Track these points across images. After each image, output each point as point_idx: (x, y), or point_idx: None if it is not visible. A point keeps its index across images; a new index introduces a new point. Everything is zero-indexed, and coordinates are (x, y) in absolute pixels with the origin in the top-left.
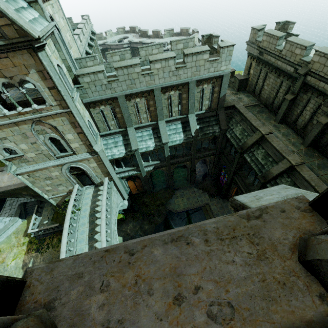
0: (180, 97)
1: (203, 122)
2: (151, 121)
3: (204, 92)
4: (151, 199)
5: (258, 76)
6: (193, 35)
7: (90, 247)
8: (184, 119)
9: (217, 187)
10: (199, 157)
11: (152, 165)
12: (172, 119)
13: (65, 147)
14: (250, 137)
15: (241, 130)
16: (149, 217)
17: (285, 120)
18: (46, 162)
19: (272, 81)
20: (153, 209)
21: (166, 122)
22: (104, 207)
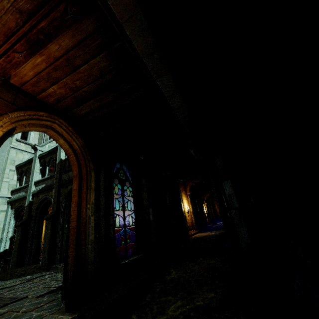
0: None
1: None
2: None
3: None
4: None
5: None
6: None
7: None
8: None
9: None
10: None
11: (44, 183)
12: None
13: None
14: None
15: None
16: None
17: None
18: None
19: None
20: None
21: None
22: None
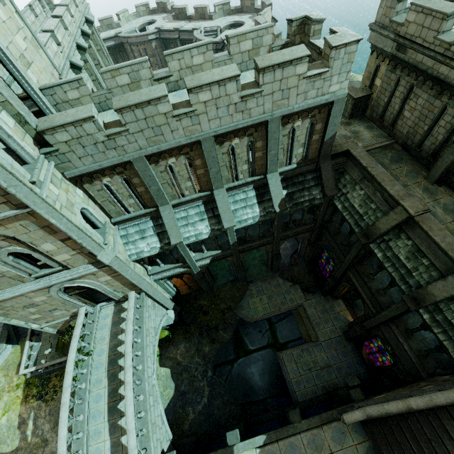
0: (251, 147)
1: (293, 183)
2: (202, 190)
3: (296, 134)
4: (211, 301)
5: (391, 92)
6: (264, 12)
7: (112, 427)
8: (259, 181)
9: (315, 275)
10: (286, 237)
11: (209, 256)
12: (239, 184)
13: (45, 262)
14: (384, 217)
15: (363, 198)
16: (210, 331)
17: (446, 178)
18: (17, 286)
19: (422, 103)
20: (215, 318)
21: (228, 189)
22: (130, 358)
